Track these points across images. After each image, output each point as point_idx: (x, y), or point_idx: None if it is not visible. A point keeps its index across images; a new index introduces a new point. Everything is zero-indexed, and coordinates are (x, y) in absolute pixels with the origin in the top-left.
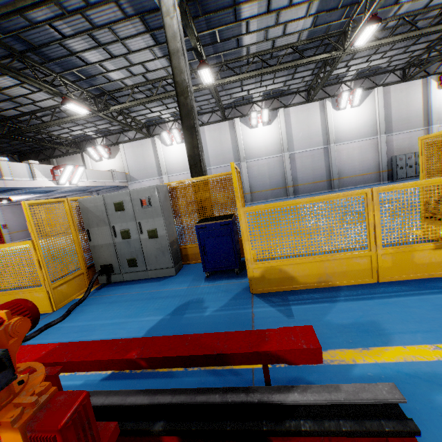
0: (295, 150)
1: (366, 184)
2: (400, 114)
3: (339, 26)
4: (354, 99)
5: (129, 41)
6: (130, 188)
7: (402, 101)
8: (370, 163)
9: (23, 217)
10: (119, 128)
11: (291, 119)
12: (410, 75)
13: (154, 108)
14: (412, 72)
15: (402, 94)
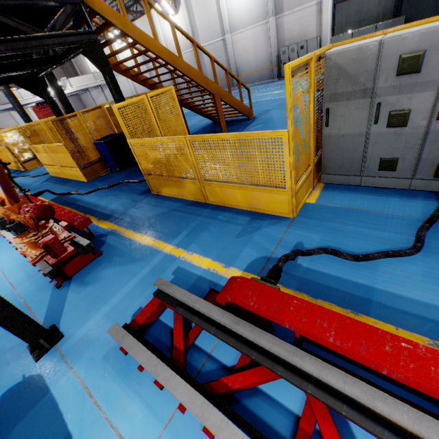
0: (201, 43)
1: (261, 82)
2: None
3: None
4: None
5: None
6: None
7: None
8: (263, 56)
9: (74, 105)
10: None
11: (192, 5)
12: None
13: None
14: None
15: None
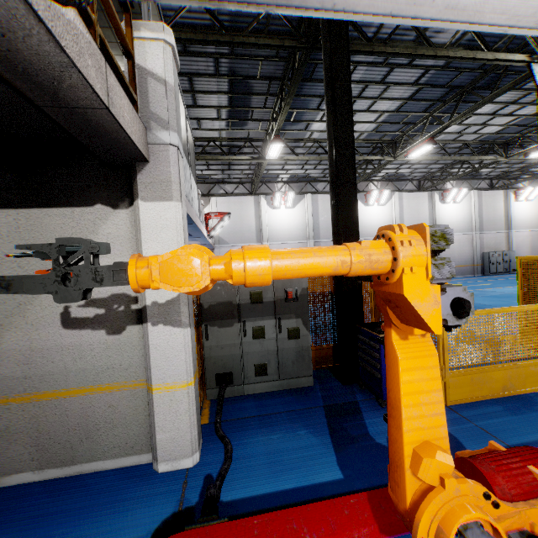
0: None
1: (463, 276)
2: (488, 216)
3: (506, 137)
4: (458, 196)
5: (381, 101)
6: (217, 252)
7: (490, 206)
8: (466, 256)
9: None
10: (222, 177)
11: (404, 203)
12: (499, 186)
13: (288, 166)
14: (497, 184)
15: (490, 200)
